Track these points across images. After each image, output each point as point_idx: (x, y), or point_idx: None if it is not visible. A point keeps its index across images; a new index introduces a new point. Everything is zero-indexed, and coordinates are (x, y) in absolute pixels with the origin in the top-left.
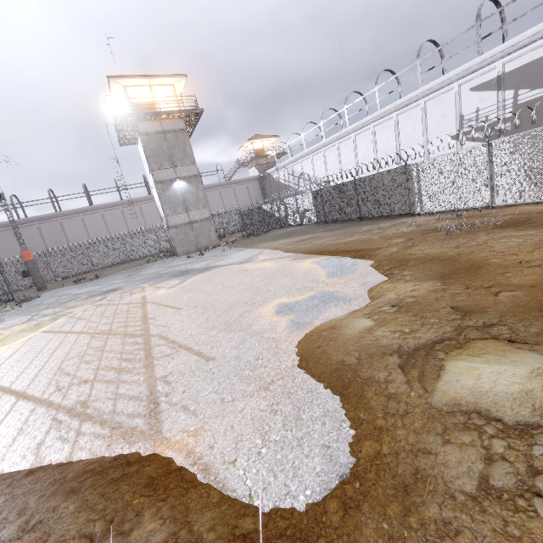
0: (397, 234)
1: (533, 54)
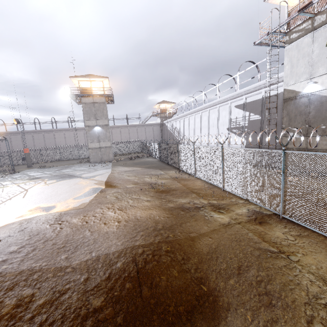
0: (143, 181)
1: (256, 96)
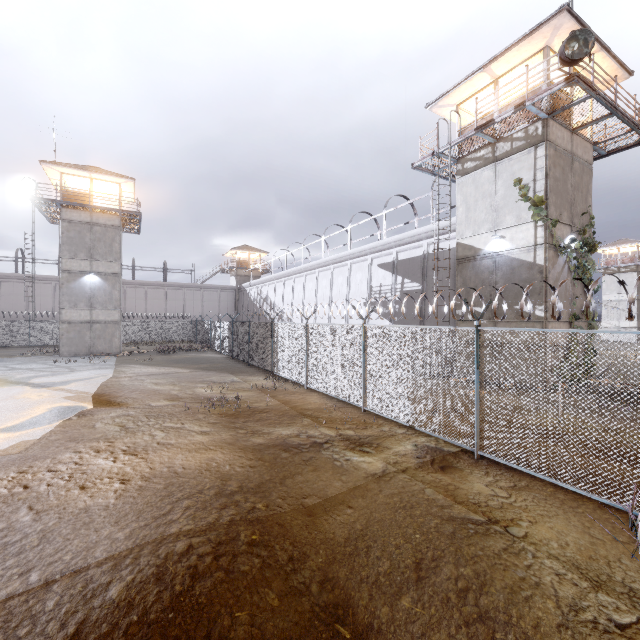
0: (191, 394)
1: (414, 252)
